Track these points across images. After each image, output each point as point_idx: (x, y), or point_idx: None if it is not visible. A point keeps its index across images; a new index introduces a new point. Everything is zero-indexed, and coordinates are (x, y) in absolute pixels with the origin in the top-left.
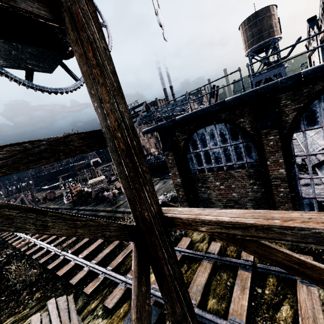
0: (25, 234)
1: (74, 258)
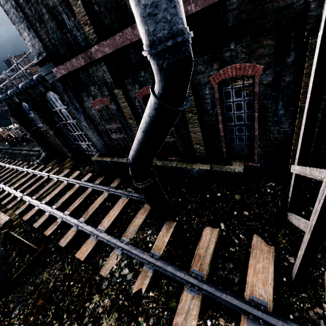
0: None
1: None
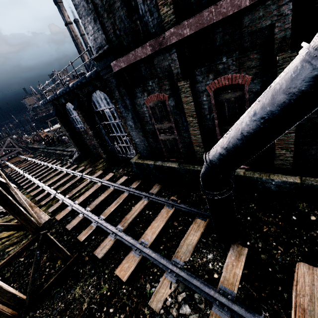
0: (13, 165)
1: (27, 175)
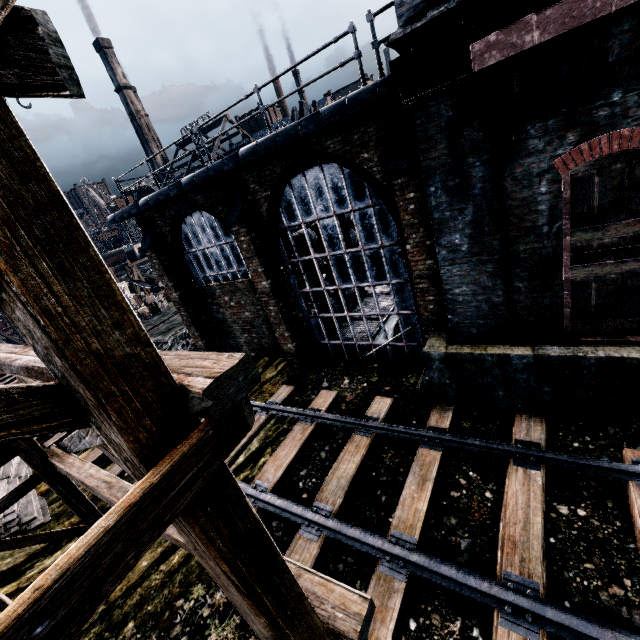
0: None
1: None
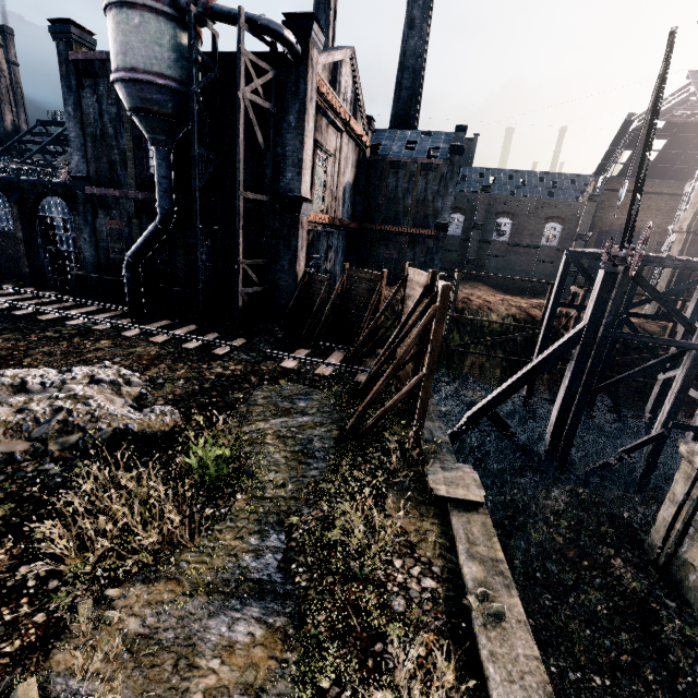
0: None
1: None
